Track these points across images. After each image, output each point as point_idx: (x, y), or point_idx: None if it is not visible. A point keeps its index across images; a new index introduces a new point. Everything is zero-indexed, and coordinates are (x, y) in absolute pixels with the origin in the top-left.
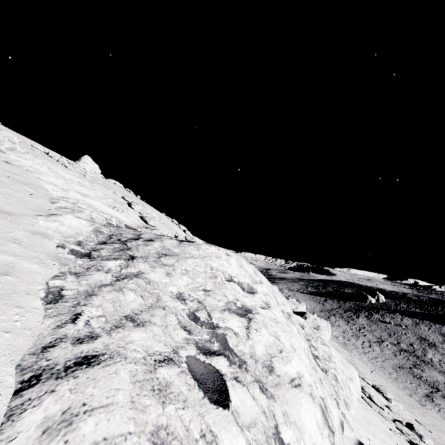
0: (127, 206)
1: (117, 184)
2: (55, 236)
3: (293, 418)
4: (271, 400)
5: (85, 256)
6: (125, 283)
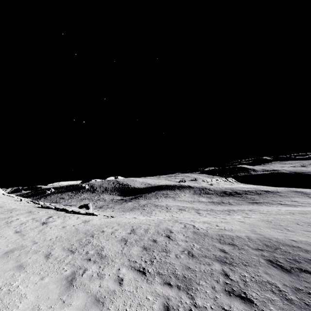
0: None
1: None
2: None
3: (2, 193)
4: None
5: None
6: None
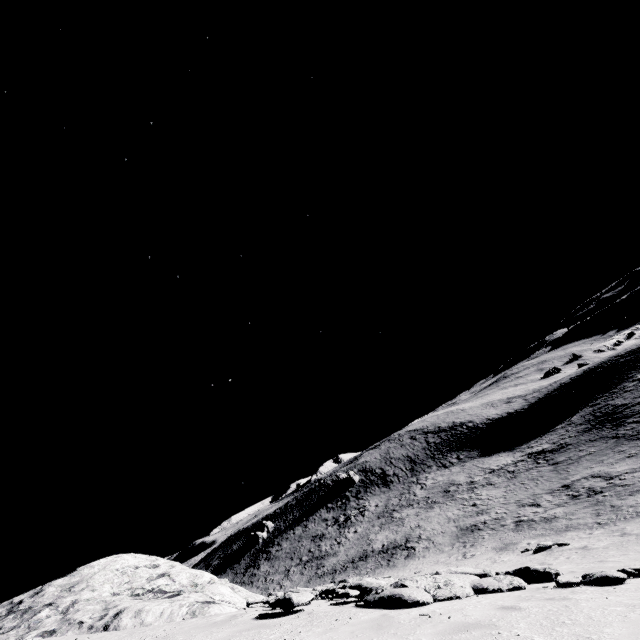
0: None
1: None
2: None
3: (217, 593)
4: (203, 592)
5: None
6: (74, 609)
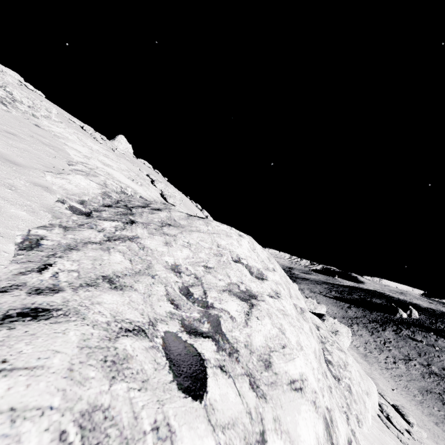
0: (149, 183)
1: (146, 164)
2: (58, 192)
3: (286, 427)
4: (261, 400)
5: (84, 215)
6: (116, 244)
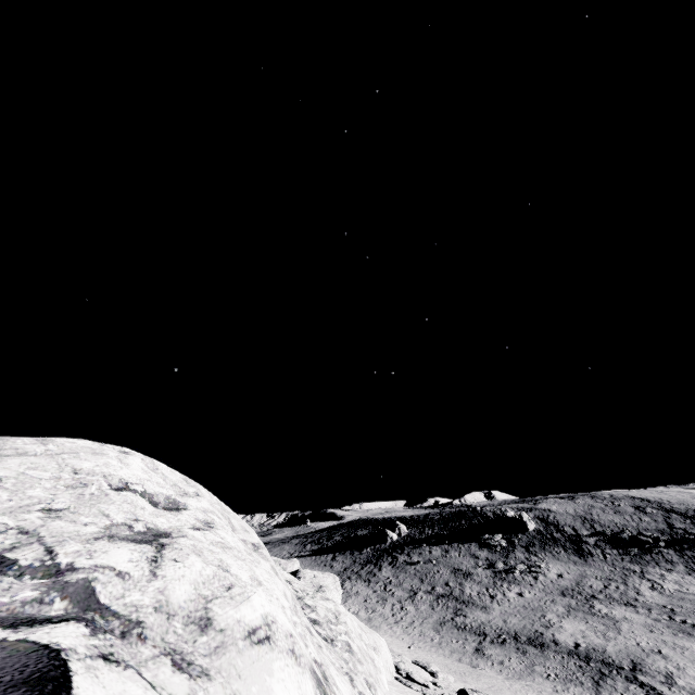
0: None
1: None
2: None
3: None
4: (201, 681)
5: None
6: None
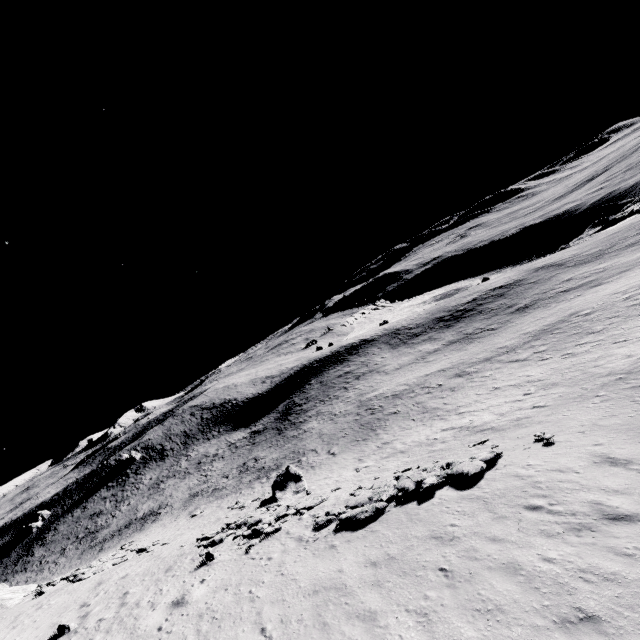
0: None
1: None
2: None
3: (6, 597)
4: None
5: None
6: None
